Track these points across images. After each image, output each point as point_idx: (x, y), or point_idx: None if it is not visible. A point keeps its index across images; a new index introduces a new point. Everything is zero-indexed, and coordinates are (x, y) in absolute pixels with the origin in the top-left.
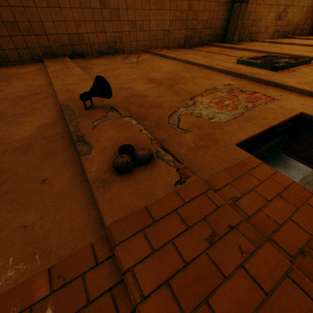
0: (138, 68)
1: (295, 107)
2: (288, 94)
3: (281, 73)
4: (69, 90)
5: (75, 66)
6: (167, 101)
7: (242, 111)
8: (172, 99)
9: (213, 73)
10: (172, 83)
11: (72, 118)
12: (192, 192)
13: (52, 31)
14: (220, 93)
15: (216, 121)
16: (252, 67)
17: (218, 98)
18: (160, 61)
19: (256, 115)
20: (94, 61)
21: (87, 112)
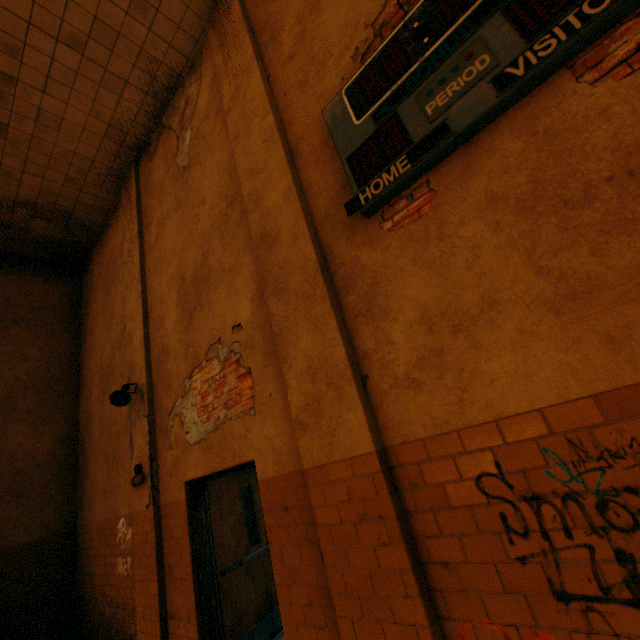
0: (181, 216)
1: (254, 445)
2: (281, 394)
3: (367, 240)
4: (131, 339)
5: (136, 234)
6: (176, 377)
7: (210, 429)
8: (180, 369)
9: (247, 246)
10: (193, 307)
11: (130, 405)
12: (149, 516)
13: (91, 152)
14: (216, 363)
15: (188, 440)
16: (338, 171)
17: (209, 381)
18: (212, 141)
19: (215, 444)
20: (154, 173)
21: (135, 397)
